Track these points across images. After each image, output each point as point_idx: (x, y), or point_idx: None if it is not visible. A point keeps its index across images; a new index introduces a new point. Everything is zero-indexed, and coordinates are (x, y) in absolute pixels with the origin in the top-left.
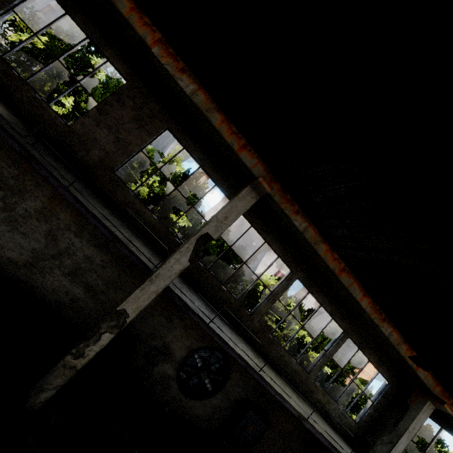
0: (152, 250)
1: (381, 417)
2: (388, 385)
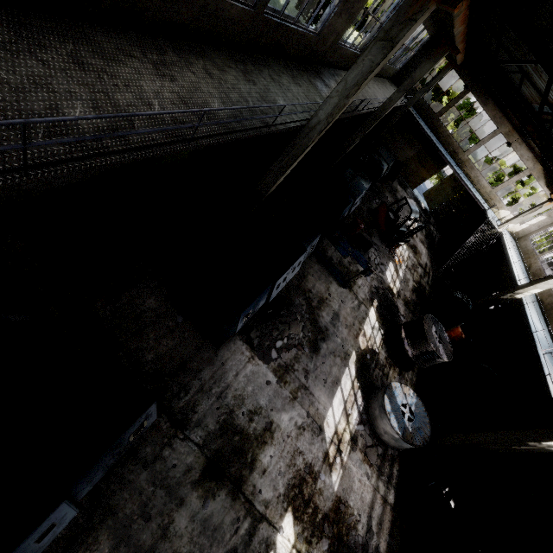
0: (343, 72)
1: (414, 58)
2: (428, 38)
